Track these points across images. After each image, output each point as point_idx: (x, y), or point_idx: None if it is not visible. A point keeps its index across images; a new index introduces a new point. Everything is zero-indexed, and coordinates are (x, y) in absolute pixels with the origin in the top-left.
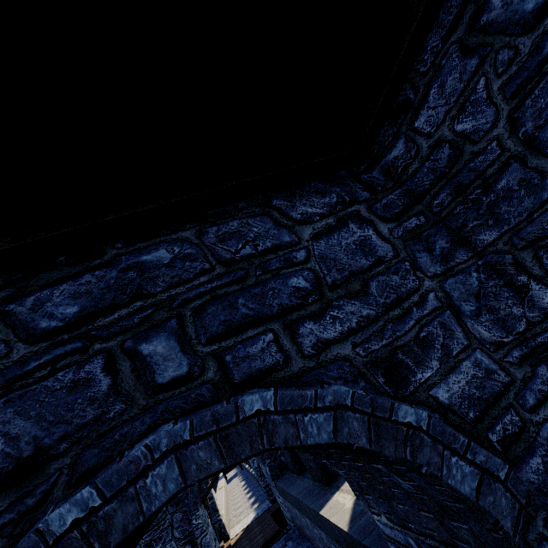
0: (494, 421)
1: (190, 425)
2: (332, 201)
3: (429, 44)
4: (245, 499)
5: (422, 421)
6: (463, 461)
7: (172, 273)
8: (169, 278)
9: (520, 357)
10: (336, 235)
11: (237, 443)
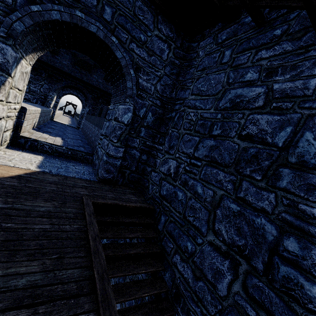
0: (142, 92)
1: (103, 28)
2: (170, 35)
3: (216, 28)
4: (67, 121)
5: (133, 75)
6: (131, 84)
7: (123, 0)
8: (122, 1)
9: (158, 96)
10: (160, 41)
11: (107, 39)
